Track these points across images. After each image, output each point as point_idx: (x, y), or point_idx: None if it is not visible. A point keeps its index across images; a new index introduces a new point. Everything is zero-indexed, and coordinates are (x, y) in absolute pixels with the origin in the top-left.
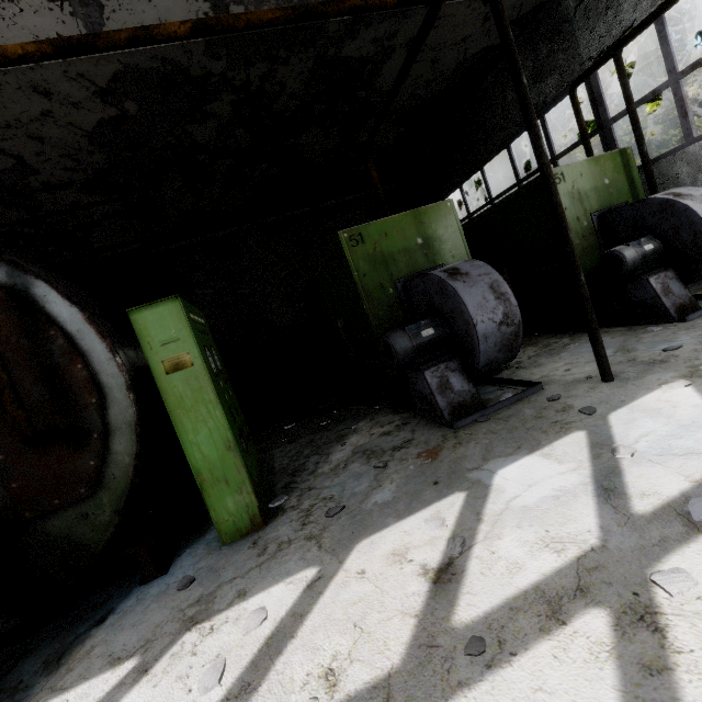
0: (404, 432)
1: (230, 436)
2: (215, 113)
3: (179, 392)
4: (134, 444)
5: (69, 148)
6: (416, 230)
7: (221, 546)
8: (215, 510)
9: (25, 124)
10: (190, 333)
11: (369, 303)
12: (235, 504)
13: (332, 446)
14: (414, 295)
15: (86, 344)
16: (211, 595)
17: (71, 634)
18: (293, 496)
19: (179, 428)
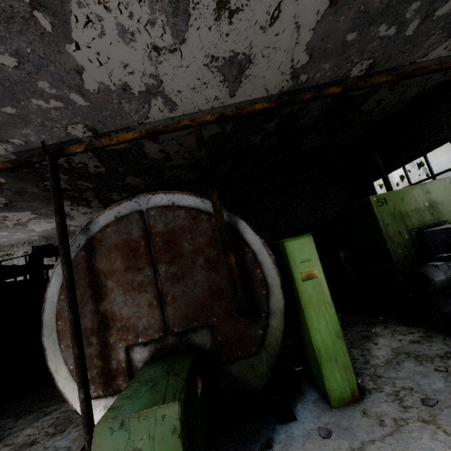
0: (436, 344)
1: (339, 328)
2: (266, 128)
3: (309, 293)
4: (282, 324)
5: (191, 148)
6: (423, 197)
7: (330, 408)
8: (328, 380)
9: (179, 138)
10: (317, 257)
11: (390, 244)
12: (341, 378)
13: (366, 344)
14: (428, 241)
15: (261, 258)
16: (361, 449)
17: (250, 450)
18: (365, 379)
19: (308, 317)
